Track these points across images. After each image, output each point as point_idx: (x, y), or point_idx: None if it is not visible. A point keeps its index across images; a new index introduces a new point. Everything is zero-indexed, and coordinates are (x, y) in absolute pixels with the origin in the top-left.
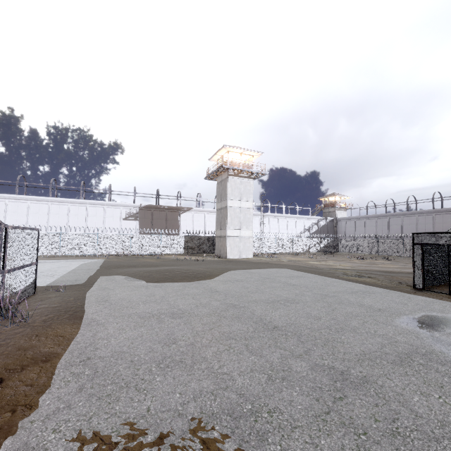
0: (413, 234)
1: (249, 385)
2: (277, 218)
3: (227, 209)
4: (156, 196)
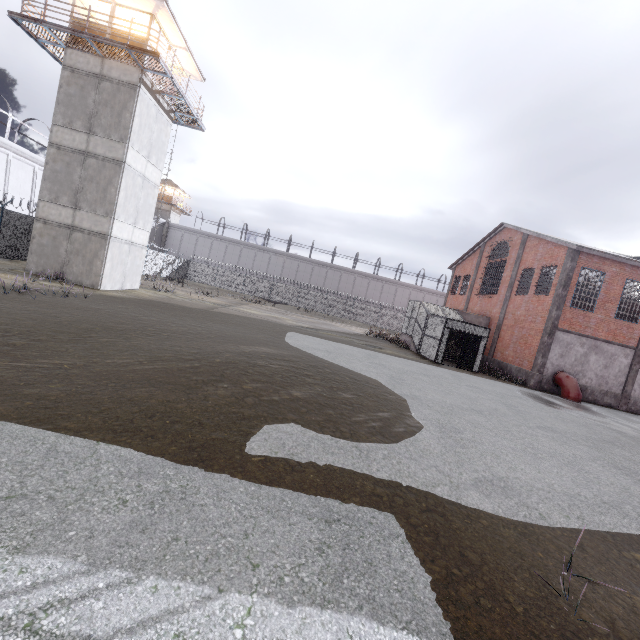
0: (448, 319)
1: None
2: None
3: (125, 170)
4: None
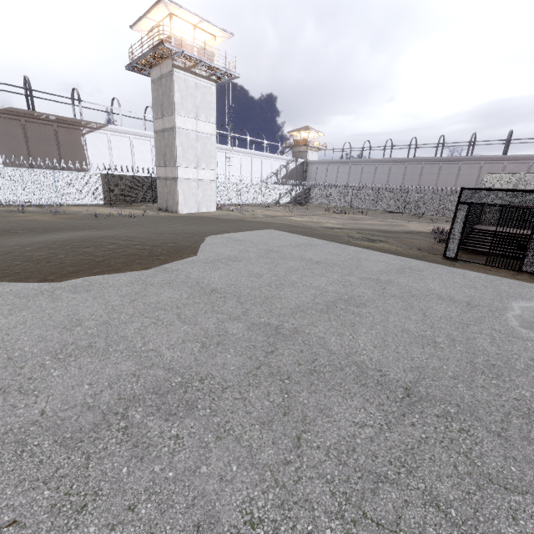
0: (462, 189)
1: None
2: (239, 154)
3: (176, 132)
4: (26, 93)
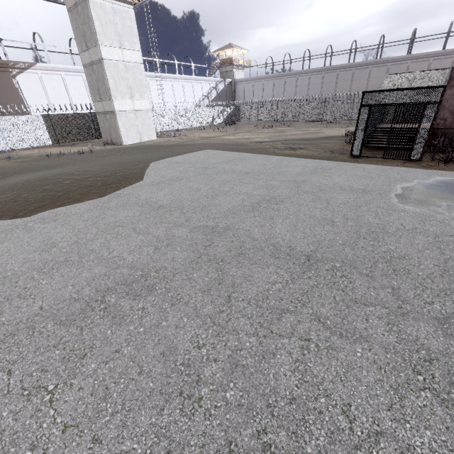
0: (364, 93)
1: (447, 449)
2: (170, 80)
3: (104, 64)
4: None
